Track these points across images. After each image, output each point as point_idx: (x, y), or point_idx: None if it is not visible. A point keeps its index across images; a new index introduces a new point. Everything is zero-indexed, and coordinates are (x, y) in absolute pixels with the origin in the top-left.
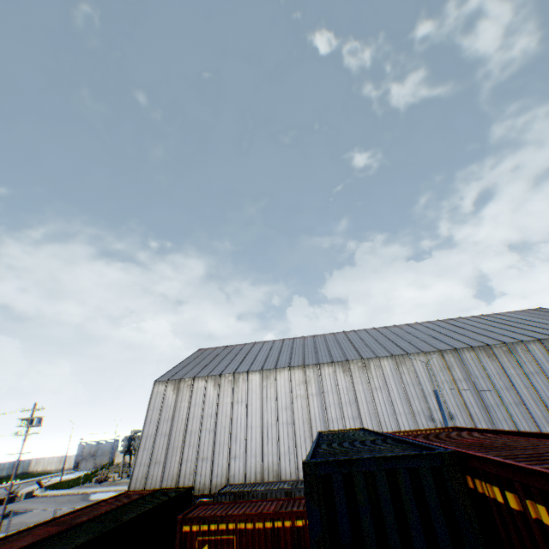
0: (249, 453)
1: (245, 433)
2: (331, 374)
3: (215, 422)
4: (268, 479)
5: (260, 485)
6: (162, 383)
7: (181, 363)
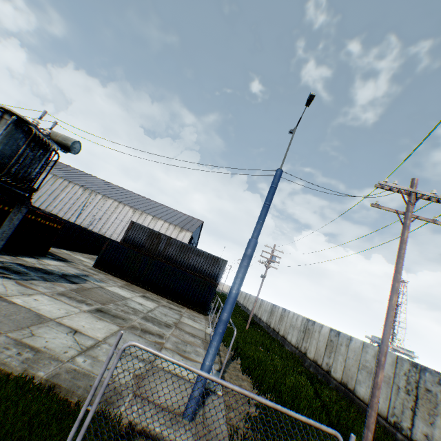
0: None
1: None
2: (77, 189)
3: None
4: None
5: None
6: None
7: None
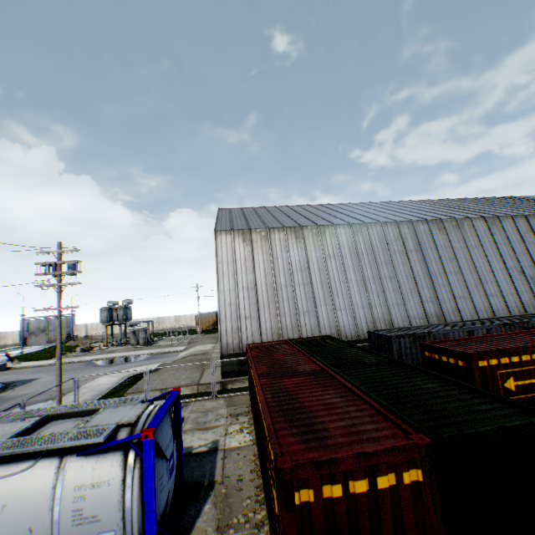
0: (355, 305)
1: (348, 287)
2: (427, 231)
3: (310, 276)
4: (382, 328)
5: (413, 329)
6: (226, 232)
7: (218, 217)
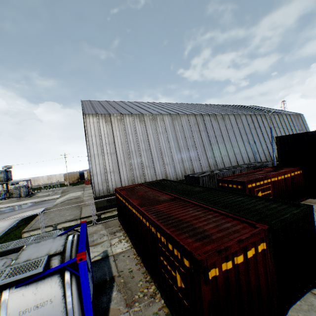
0: (175, 161)
1: (171, 151)
2: (209, 120)
3: (149, 145)
4: (189, 173)
5: (207, 172)
6: (92, 115)
7: (83, 105)
